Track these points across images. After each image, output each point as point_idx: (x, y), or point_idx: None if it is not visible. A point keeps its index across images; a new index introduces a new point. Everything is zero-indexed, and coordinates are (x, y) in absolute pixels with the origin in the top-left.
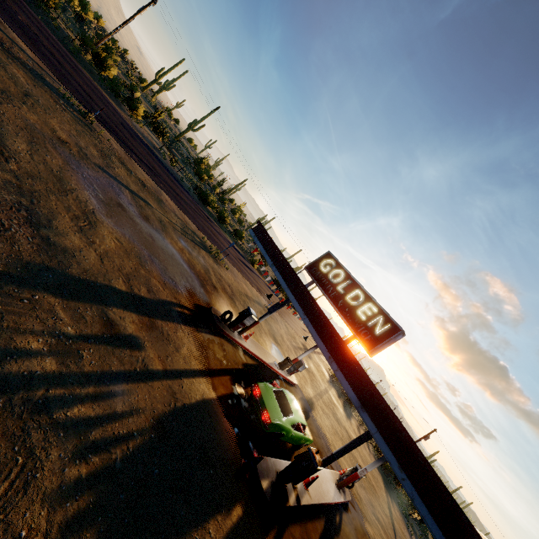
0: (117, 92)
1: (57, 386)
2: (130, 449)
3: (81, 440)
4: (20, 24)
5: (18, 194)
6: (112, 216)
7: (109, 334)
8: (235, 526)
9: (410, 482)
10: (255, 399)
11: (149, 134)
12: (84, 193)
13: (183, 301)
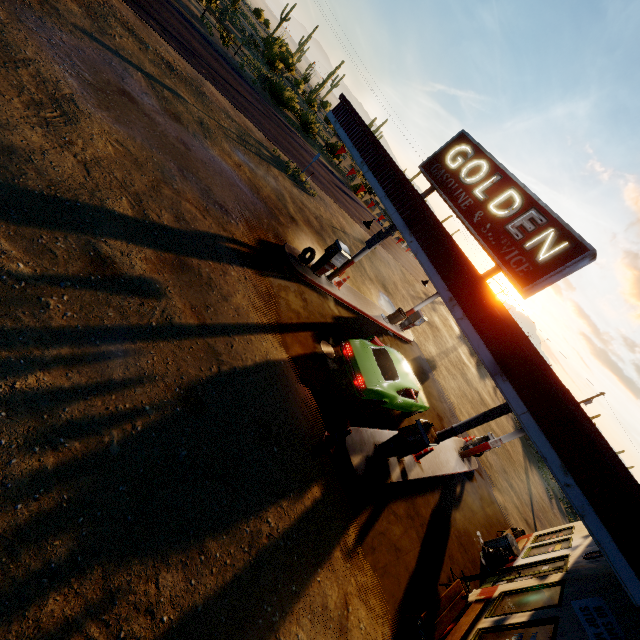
0: None
1: None
2: (138, 428)
3: (43, 421)
4: None
5: None
6: (109, 108)
7: (101, 276)
8: (309, 511)
9: (581, 491)
10: (346, 360)
11: None
12: (53, 68)
13: (238, 234)
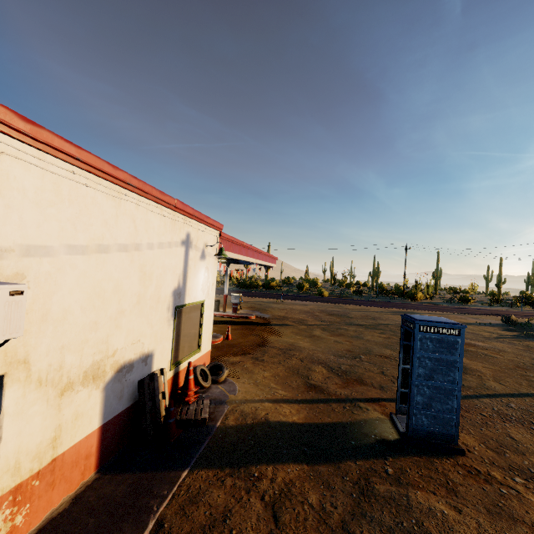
0: None
1: None
2: None
3: None
4: None
5: None
6: None
7: None
8: None
9: None
10: None
11: None
12: None
13: None
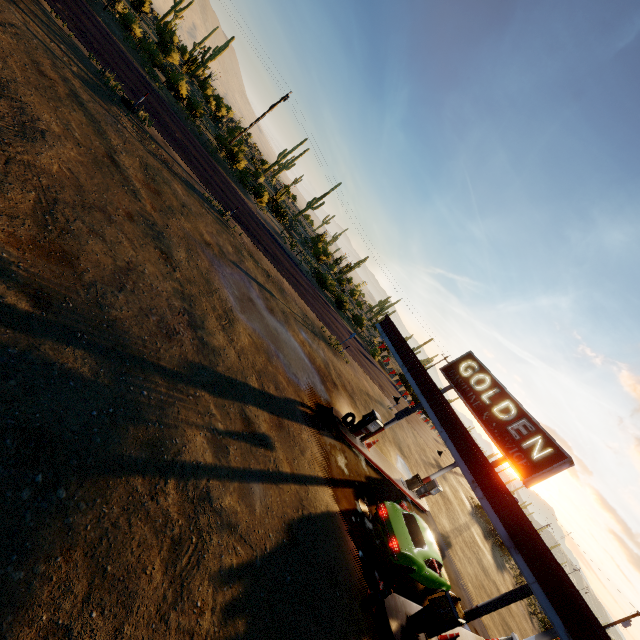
0: (245, 183)
1: (214, 478)
2: (267, 549)
3: (231, 532)
4: (177, 141)
5: (182, 300)
6: (245, 311)
7: (248, 432)
8: None
9: None
10: (381, 520)
11: (271, 219)
12: (224, 291)
13: (305, 399)
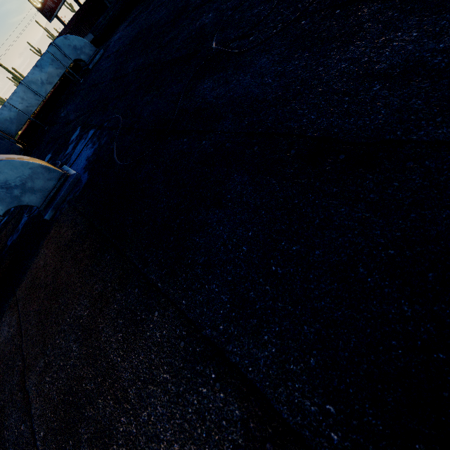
0: None
1: None
2: None
3: None
4: None
5: None
6: None
7: None
8: None
9: None
10: None
11: None
12: None
13: None
